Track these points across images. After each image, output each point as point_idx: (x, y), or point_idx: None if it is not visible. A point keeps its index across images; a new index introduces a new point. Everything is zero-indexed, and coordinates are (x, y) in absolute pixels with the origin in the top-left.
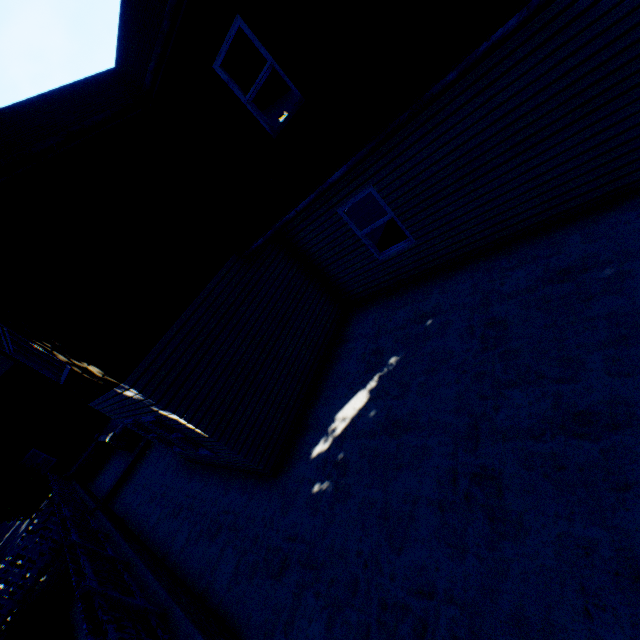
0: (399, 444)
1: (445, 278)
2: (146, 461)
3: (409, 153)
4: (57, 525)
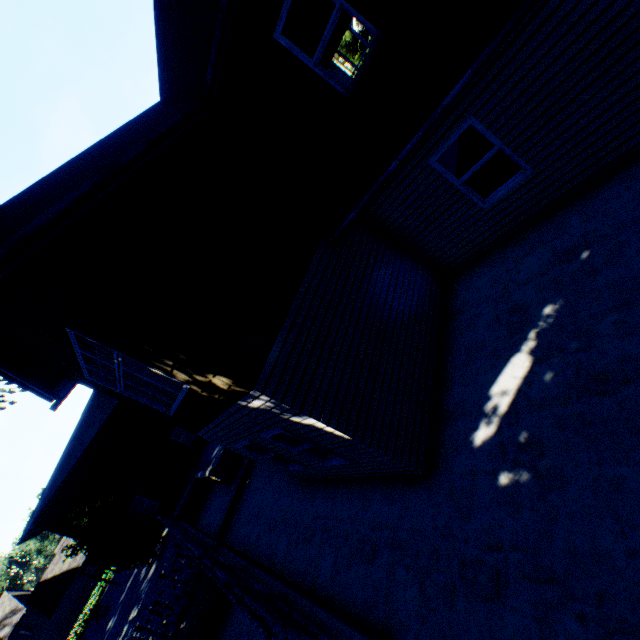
0: (621, 401)
1: (581, 204)
2: (250, 490)
3: (522, 55)
4: (185, 566)
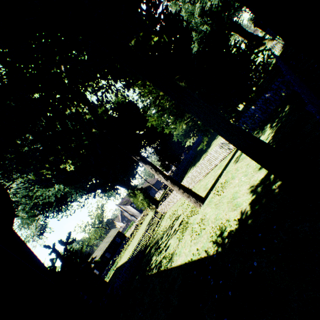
0: None
1: None
2: None
3: None
4: None
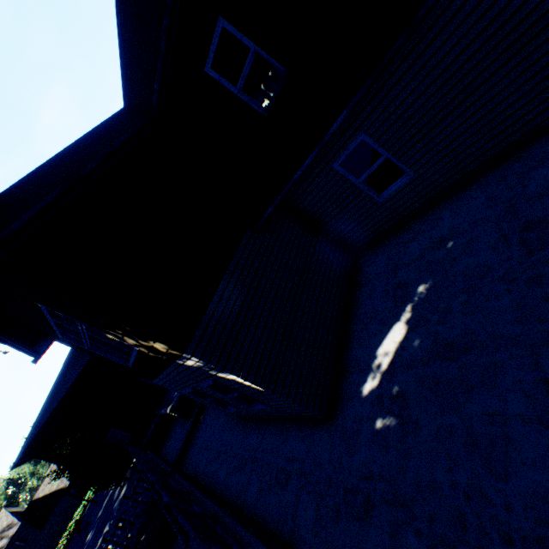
0: (460, 366)
1: (452, 201)
2: (203, 425)
3: (396, 90)
4: (145, 489)
